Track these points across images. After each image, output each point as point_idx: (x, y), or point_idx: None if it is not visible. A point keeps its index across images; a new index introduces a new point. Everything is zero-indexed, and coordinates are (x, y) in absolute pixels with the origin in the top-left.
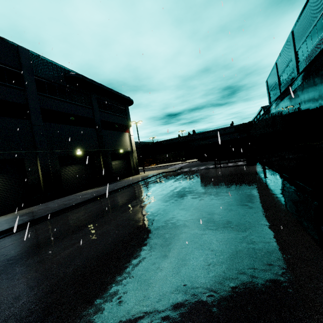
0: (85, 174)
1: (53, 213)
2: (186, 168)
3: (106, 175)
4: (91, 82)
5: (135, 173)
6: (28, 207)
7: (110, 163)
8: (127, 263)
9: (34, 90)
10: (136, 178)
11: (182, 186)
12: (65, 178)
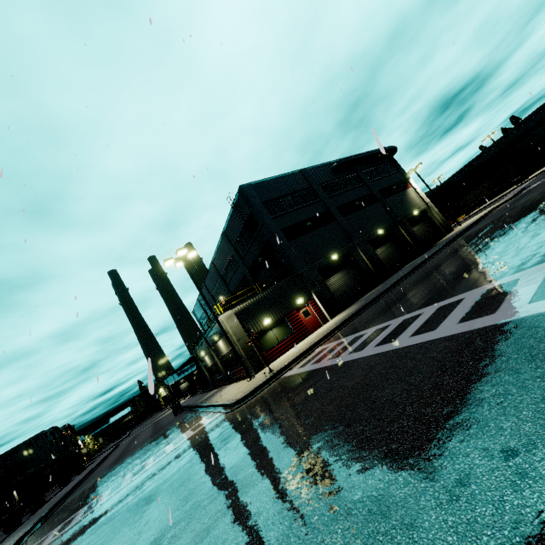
0: (395, 251)
1: (412, 270)
2: (535, 183)
3: (416, 245)
4: (353, 159)
5: (446, 232)
6: (372, 289)
7: (412, 231)
8: (520, 224)
9: (325, 196)
10: (456, 232)
11: (540, 194)
12: (382, 260)
